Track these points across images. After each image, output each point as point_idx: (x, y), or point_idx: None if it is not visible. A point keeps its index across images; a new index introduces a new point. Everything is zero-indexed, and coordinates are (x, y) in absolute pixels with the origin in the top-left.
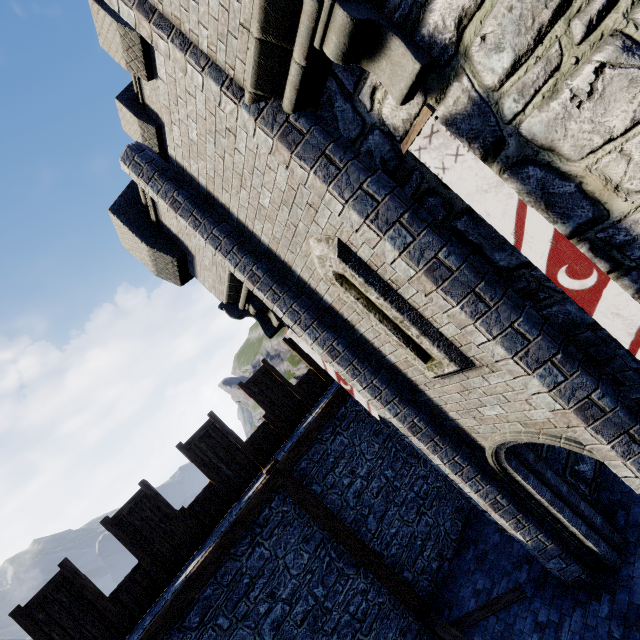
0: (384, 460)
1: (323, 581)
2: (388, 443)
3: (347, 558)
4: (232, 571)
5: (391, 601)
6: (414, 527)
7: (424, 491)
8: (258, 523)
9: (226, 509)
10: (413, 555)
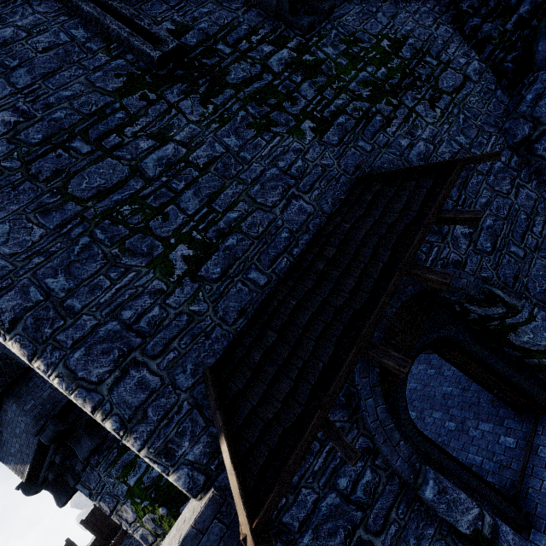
0: None
1: None
2: None
3: None
4: (128, 543)
5: None
6: None
7: None
8: None
9: None
10: None
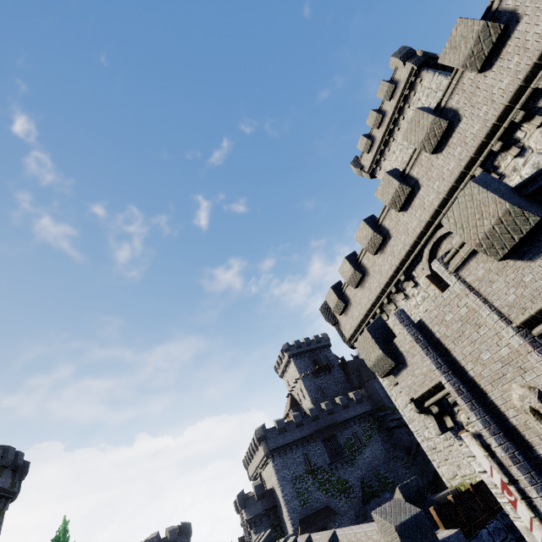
0: None
1: None
2: None
3: None
4: None
5: None
6: None
7: None
8: None
9: None
10: None
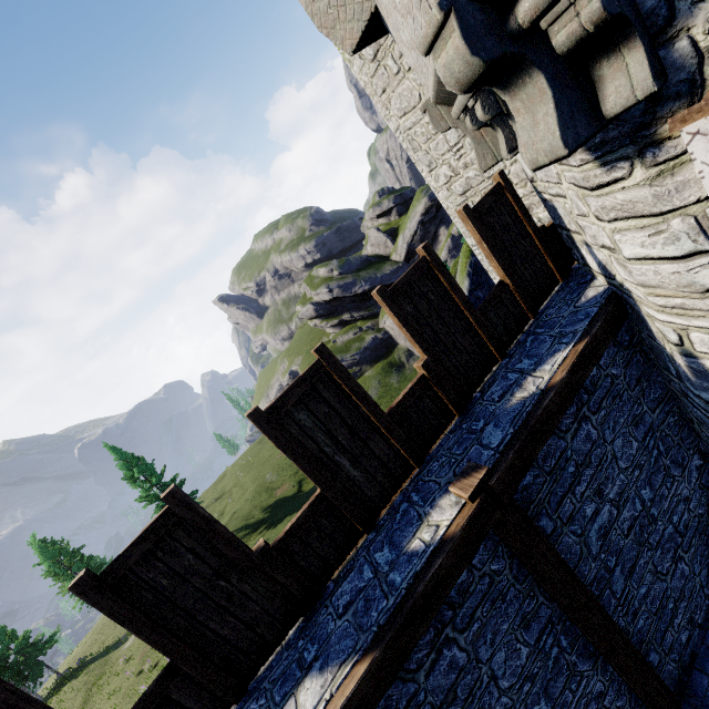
0: (642, 471)
1: (547, 690)
2: (649, 440)
3: (582, 645)
4: (399, 704)
5: (631, 702)
6: (667, 582)
7: (684, 523)
8: (448, 601)
9: (349, 545)
10: (662, 626)
